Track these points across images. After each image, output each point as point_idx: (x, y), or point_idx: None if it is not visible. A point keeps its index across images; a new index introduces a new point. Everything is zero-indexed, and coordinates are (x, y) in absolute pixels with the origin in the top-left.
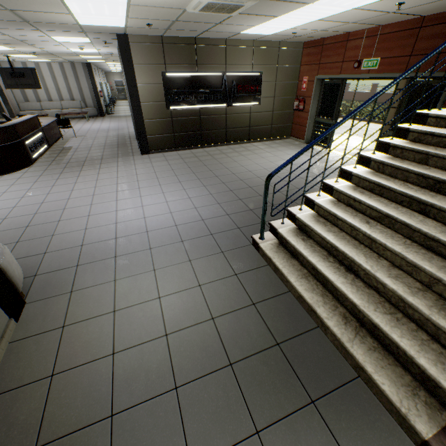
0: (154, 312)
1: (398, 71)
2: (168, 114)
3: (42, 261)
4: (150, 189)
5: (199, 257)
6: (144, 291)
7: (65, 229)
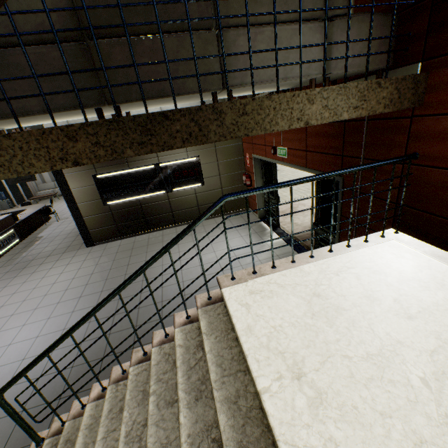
0: None
1: (302, 164)
2: (107, 209)
3: None
4: (42, 312)
5: None
6: None
7: None
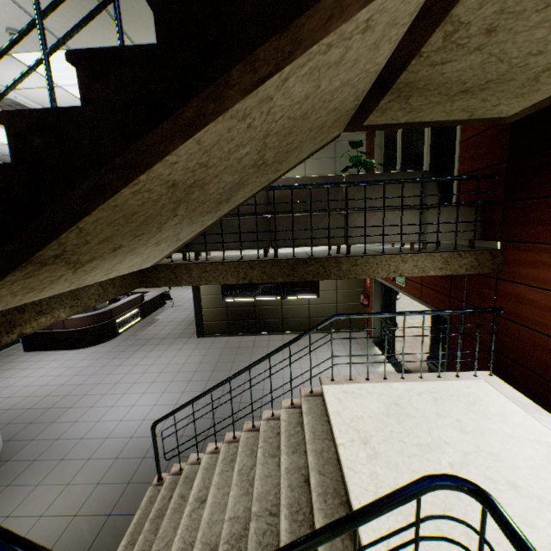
0: (24, 529)
1: (417, 296)
2: (224, 304)
3: (24, 447)
4: (158, 385)
5: (108, 482)
6: (41, 504)
7: (65, 418)
